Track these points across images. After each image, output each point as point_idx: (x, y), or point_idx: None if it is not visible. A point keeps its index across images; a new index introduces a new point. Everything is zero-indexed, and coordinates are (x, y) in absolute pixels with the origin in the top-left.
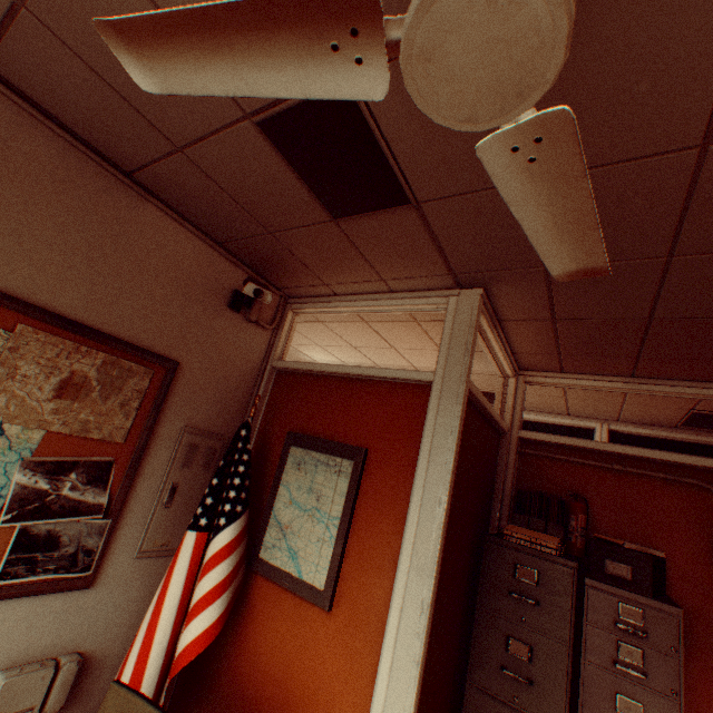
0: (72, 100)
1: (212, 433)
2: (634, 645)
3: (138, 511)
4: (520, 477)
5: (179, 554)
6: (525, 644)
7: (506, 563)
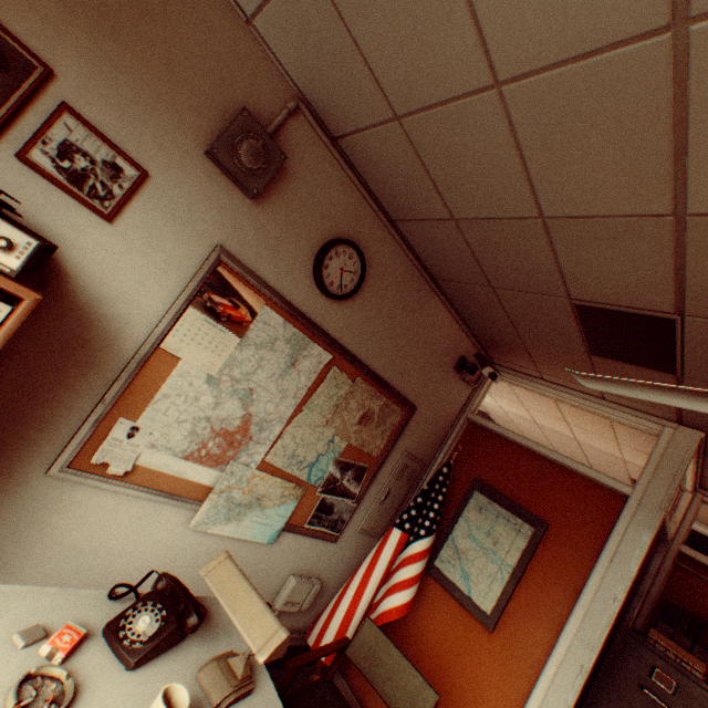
0: (435, 249)
1: (416, 459)
2: None
3: (367, 502)
4: (669, 587)
5: (387, 541)
6: None
7: (643, 661)
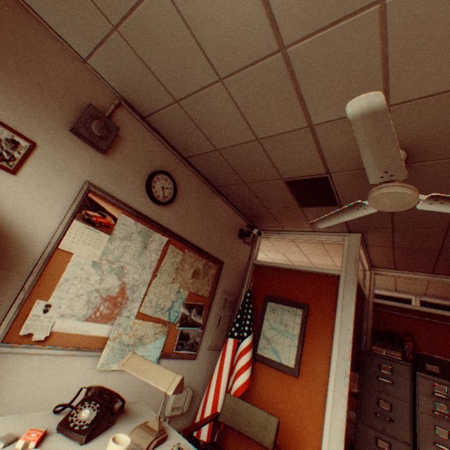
0: (212, 169)
1: (231, 294)
2: (442, 403)
3: (209, 328)
4: (375, 322)
5: (226, 348)
6: (387, 402)
7: (374, 363)
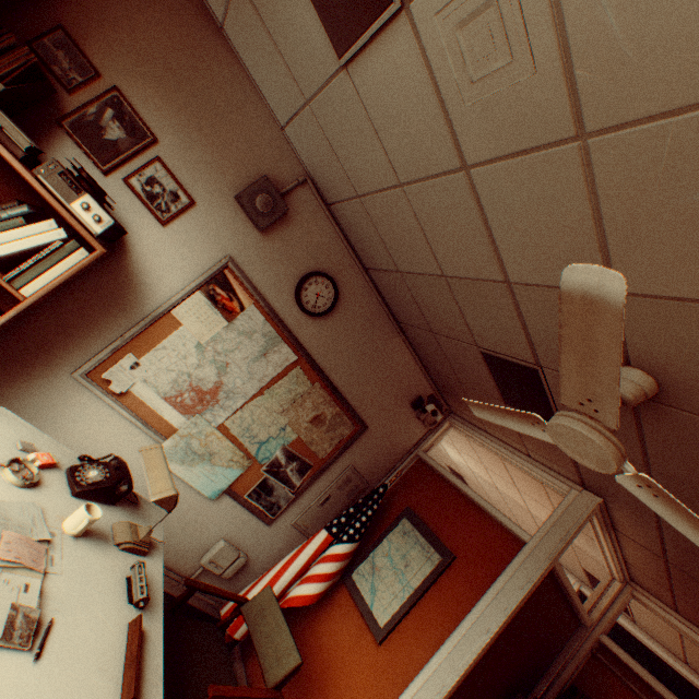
0: (394, 295)
1: (361, 476)
2: None
3: (306, 499)
4: (582, 675)
5: (313, 539)
6: None
7: None
